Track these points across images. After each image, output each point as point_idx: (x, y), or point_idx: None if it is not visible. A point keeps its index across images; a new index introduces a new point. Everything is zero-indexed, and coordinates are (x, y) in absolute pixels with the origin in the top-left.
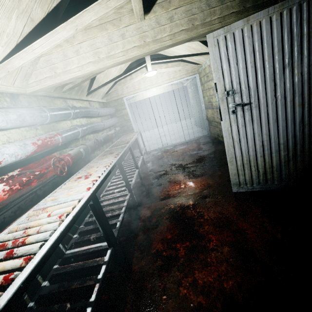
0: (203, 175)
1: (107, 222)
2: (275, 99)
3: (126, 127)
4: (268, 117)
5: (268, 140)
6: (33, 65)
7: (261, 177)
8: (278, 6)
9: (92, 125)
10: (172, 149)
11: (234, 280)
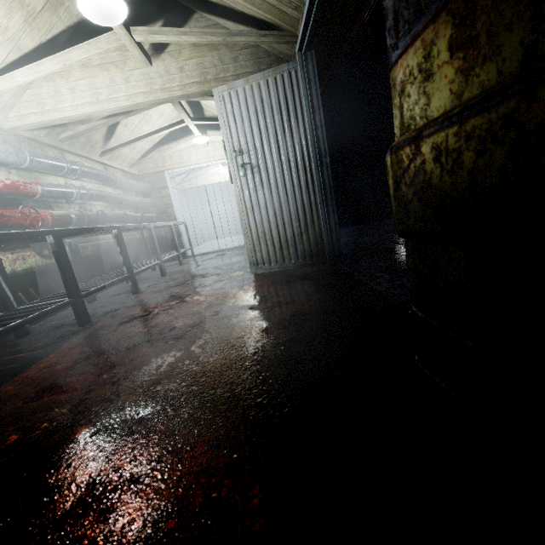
0: (238, 268)
1: (71, 270)
2: (281, 162)
3: (166, 215)
4: (277, 181)
5: (280, 208)
6: (16, 97)
7: (278, 254)
8: (272, 71)
9: (99, 192)
10: (230, 252)
11: (186, 318)
